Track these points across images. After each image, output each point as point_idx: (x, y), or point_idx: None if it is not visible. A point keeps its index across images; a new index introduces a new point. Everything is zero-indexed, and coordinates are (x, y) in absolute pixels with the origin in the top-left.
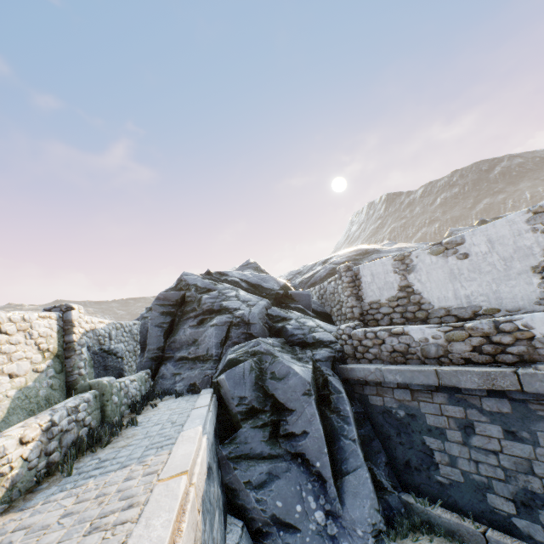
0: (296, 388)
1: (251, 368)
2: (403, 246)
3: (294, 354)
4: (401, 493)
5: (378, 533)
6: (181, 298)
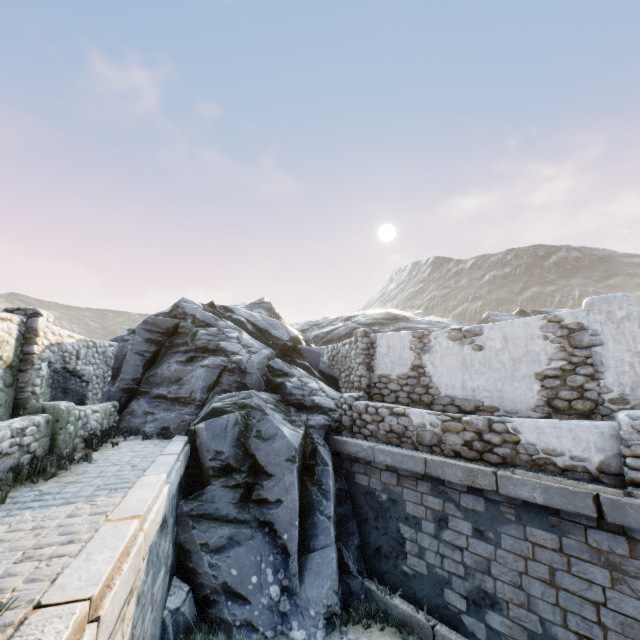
0: (280, 451)
1: (236, 421)
2: (435, 319)
3: (288, 414)
4: (365, 579)
5: (331, 615)
6: (173, 327)
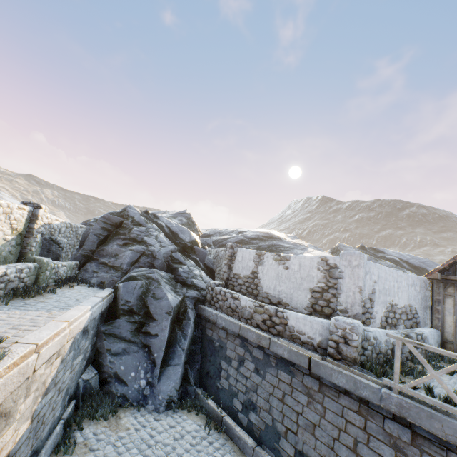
0: (163, 307)
1: (141, 286)
2: (300, 242)
3: (175, 287)
4: (198, 388)
5: (171, 401)
6: (120, 223)
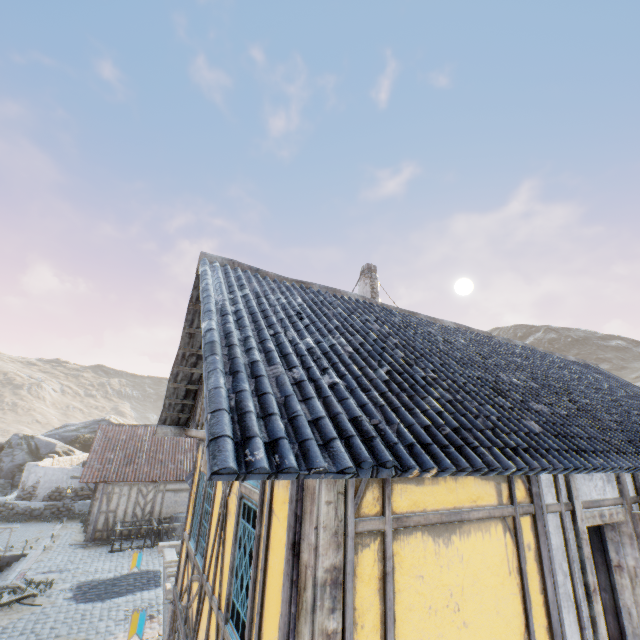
0: None
1: None
2: None
3: (6, 488)
4: None
5: None
6: (3, 447)
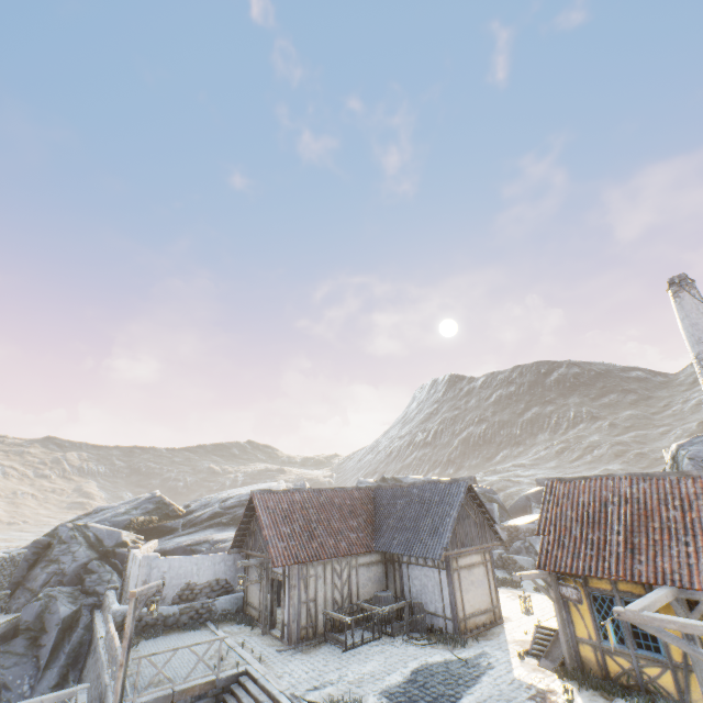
0: (55, 620)
1: (41, 605)
2: None
3: (77, 598)
4: (75, 684)
5: None
6: (49, 544)
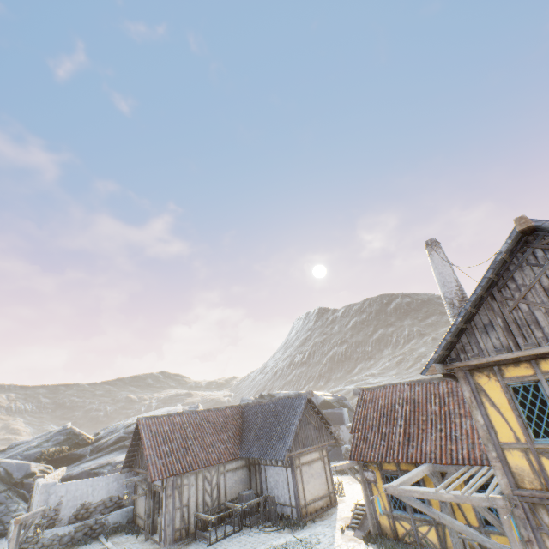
0: None
1: None
2: None
3: None
4: None
5: None
6: None
